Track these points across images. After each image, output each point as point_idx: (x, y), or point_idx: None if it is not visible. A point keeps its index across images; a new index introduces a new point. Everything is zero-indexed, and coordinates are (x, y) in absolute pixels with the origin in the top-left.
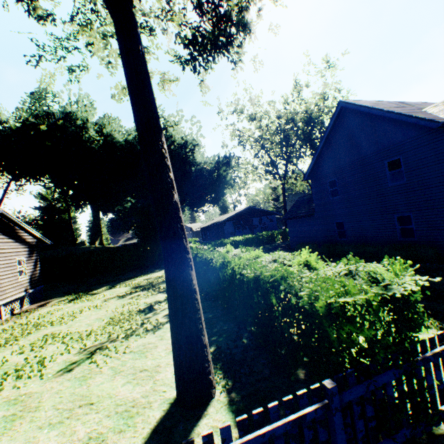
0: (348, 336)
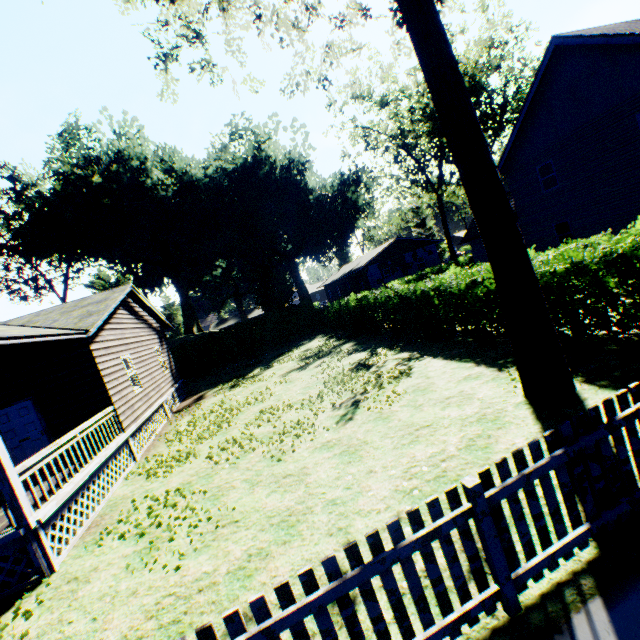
0: None
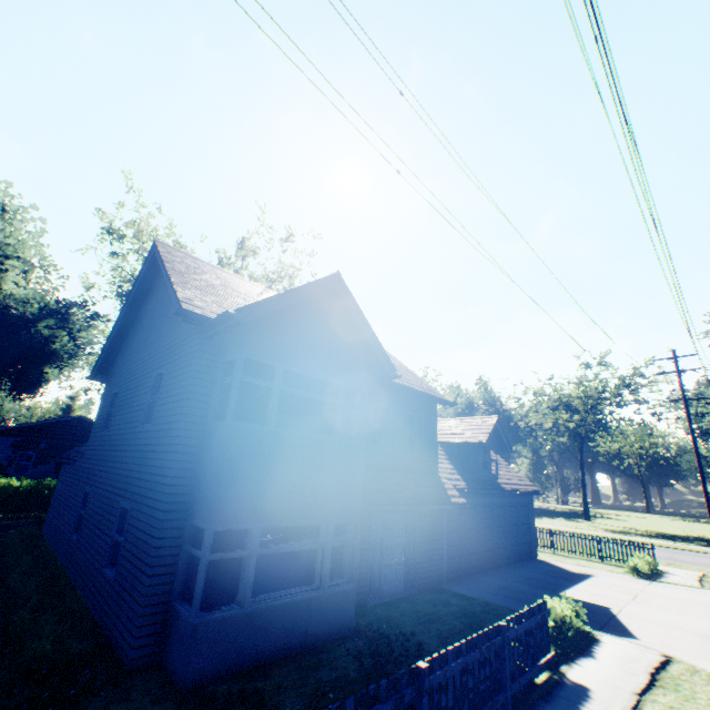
0: None
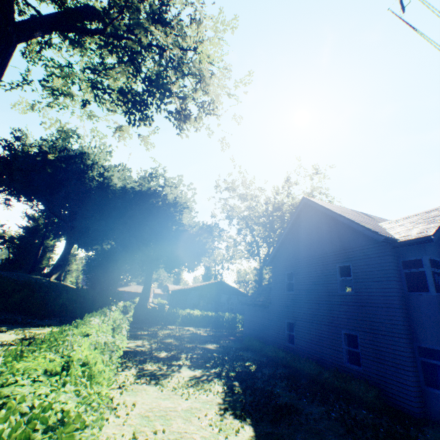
0: None
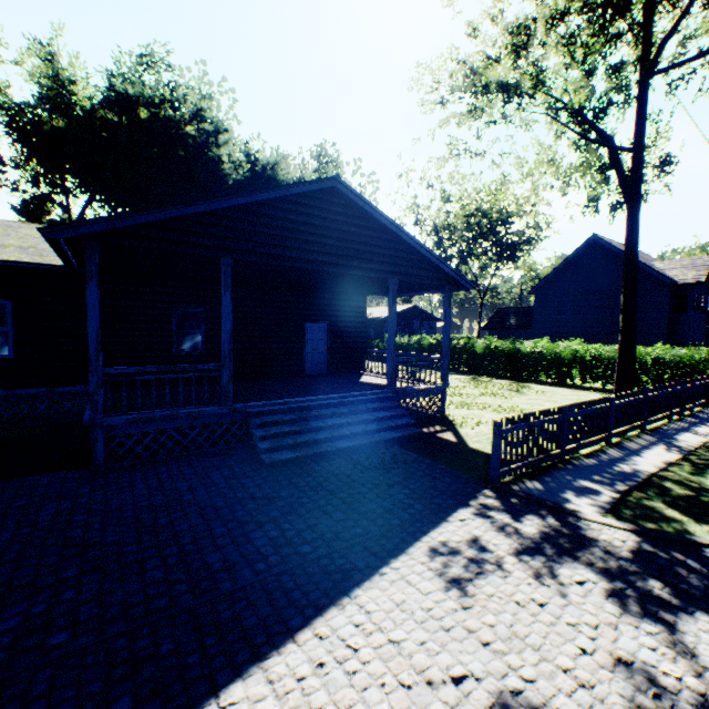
0: (708, 367)
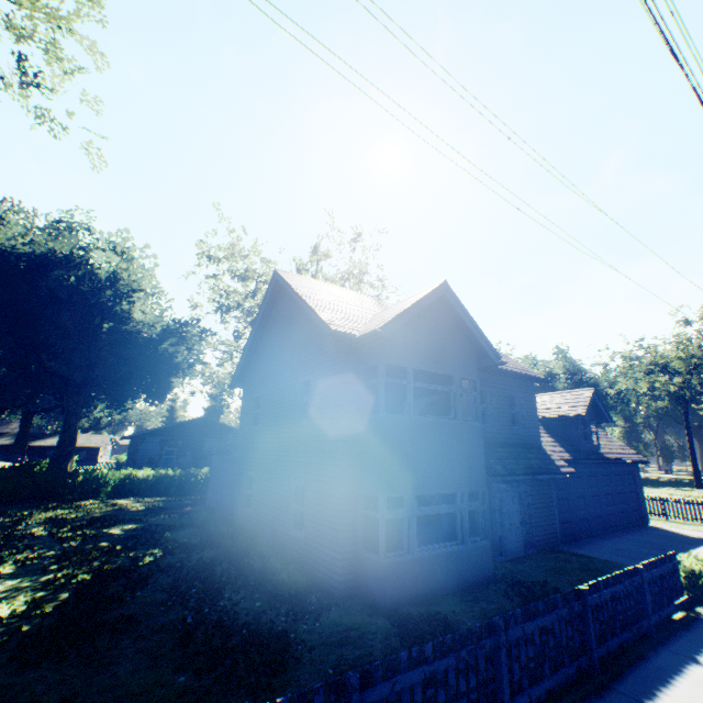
0: None
